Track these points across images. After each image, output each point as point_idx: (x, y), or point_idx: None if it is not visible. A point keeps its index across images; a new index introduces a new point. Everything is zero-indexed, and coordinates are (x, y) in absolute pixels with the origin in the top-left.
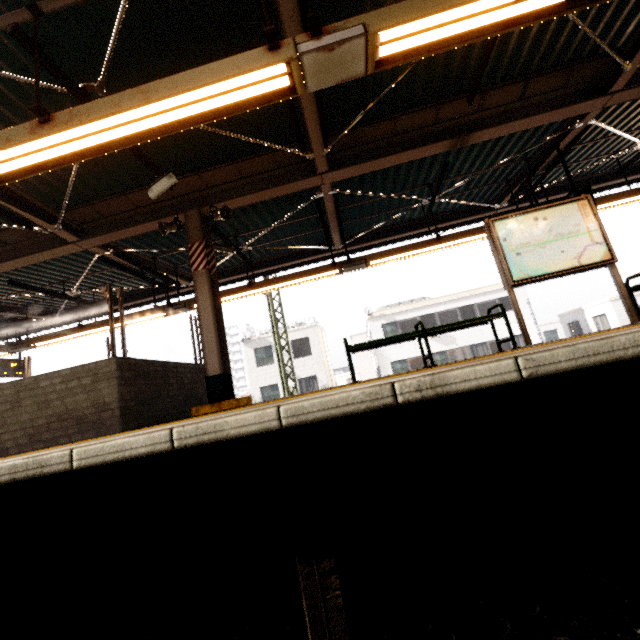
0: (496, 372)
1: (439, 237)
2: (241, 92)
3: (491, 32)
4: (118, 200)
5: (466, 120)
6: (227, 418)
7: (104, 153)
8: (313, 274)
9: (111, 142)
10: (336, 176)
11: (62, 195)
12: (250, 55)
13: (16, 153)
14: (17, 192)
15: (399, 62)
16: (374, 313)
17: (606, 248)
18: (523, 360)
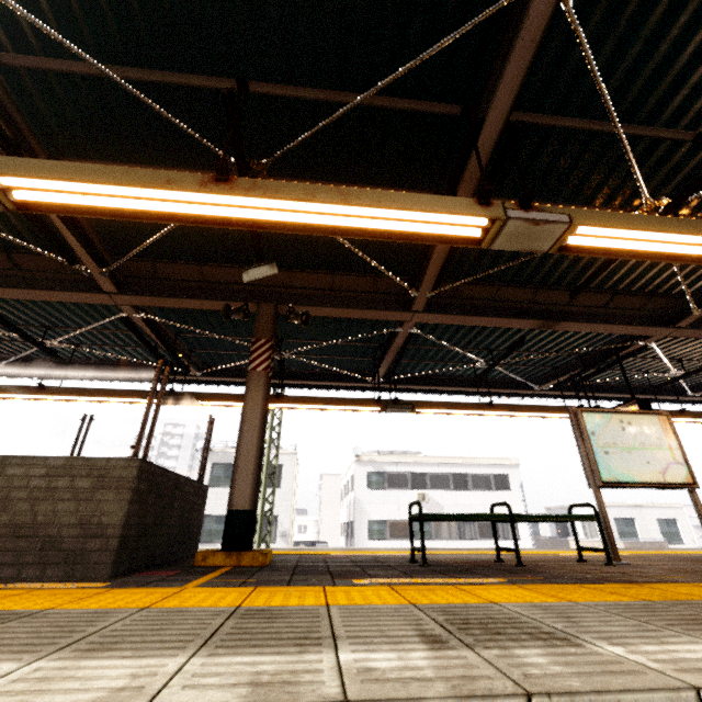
0: None
1: (491, 404)
2: (432, 226)
3: (657, 258)
4: (189, 267)
5: (555, 308)
6: (620, 694)
7: (260, 229)
8: (353, 405)
9: (272, 222)
10: (427, 318)
11: (129, 242)
12: (460, 201)
13: (167, 196)
14: (83, 223)
15: (578, 253)
16: (363, 456)
17: (687, 470)
18: None
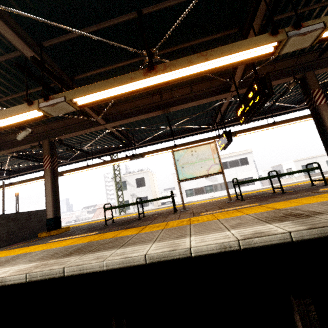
0: (20, 278)
1: (175, 145)
2: (24, 117)
3: (126, 95)
4: (11, 135)
5: (168, 101)
6: None
7: None
8: (117, 161)
9: None
10: (111, 125)
11: None
12: (21, 106)
13: None
14: None
15: (89, 105)
16: None
17: (220, 166)
18: (28, 275)
